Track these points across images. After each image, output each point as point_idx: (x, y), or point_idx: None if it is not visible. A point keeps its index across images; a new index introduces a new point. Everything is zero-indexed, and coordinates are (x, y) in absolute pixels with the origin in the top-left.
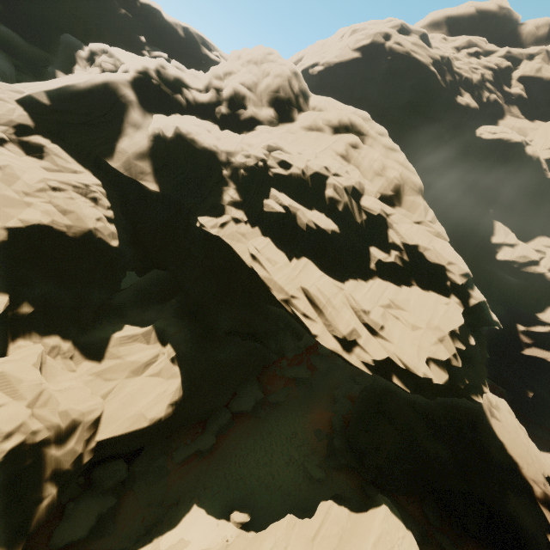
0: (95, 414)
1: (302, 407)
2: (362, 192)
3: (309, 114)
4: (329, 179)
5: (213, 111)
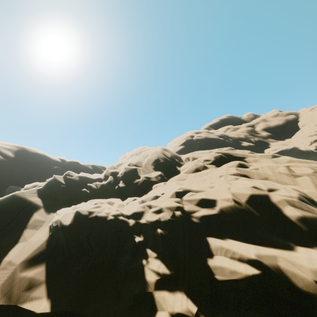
0: None
1: None
2: (309, 198)
3: (189, 163)
4: (271, 196)
5: (113, 190)
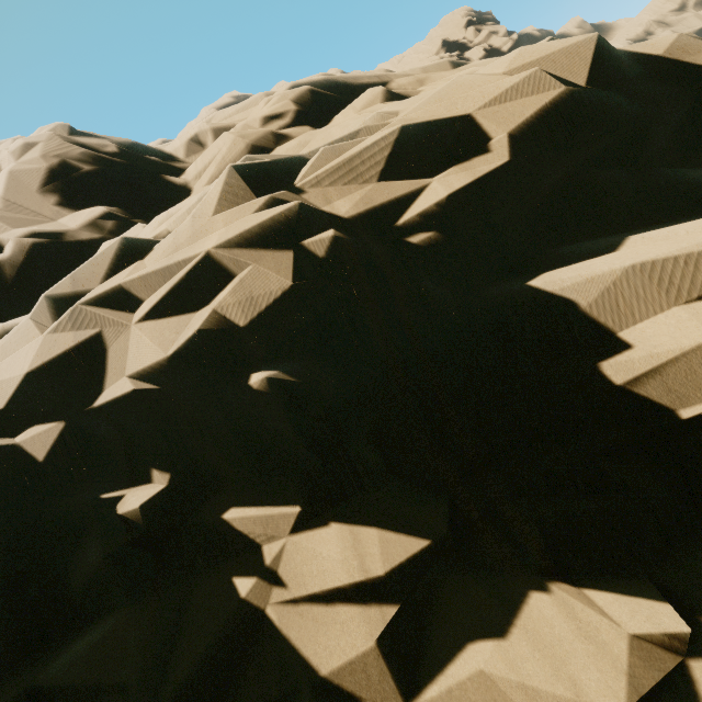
0: None
1: None
2: None
3: (214, 142)
4: (645, 46)
5: None
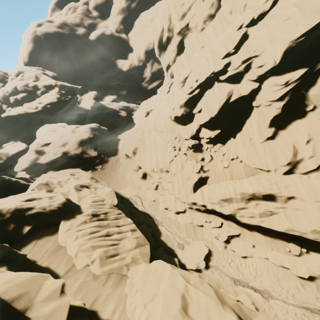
0: (7, 152)
1: None
2: (28, 84)
3: (9, 77)
4: (17, 86)
5: None
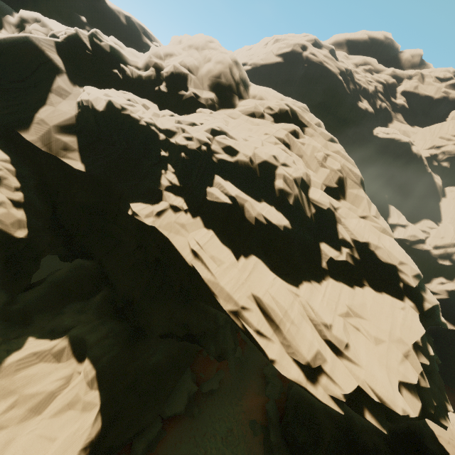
0: None
1: (236, 393)
2: (309, 184)
3: (251, 102)
4: (278, 169)
5: (152, 90)
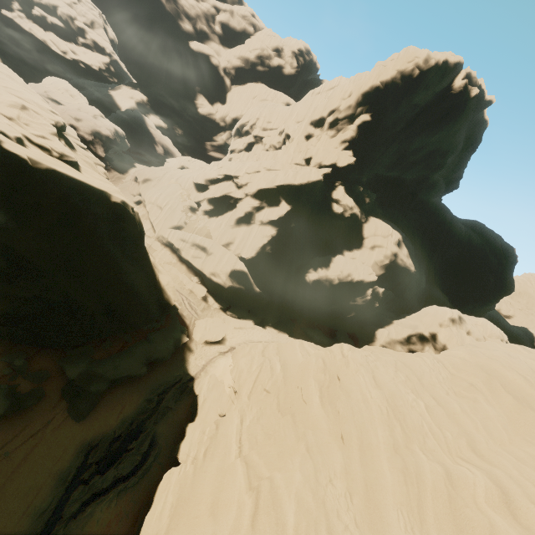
0: None
1: None
2: (75, 19)
3: None
4: (59, 8)
5: None
